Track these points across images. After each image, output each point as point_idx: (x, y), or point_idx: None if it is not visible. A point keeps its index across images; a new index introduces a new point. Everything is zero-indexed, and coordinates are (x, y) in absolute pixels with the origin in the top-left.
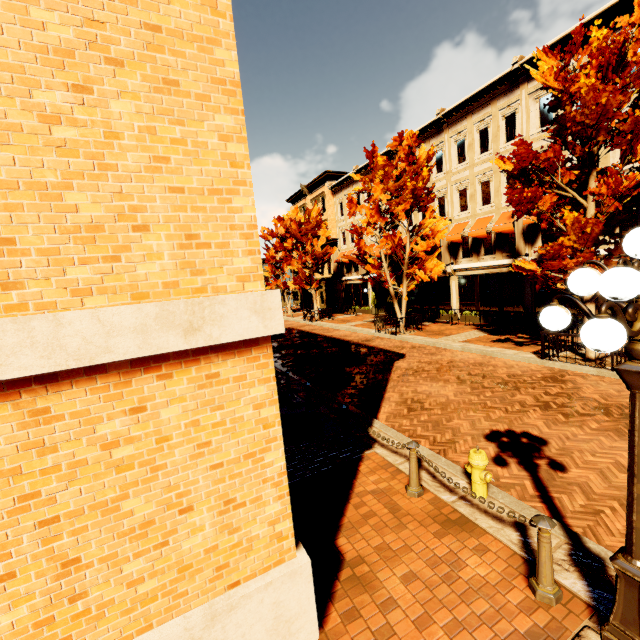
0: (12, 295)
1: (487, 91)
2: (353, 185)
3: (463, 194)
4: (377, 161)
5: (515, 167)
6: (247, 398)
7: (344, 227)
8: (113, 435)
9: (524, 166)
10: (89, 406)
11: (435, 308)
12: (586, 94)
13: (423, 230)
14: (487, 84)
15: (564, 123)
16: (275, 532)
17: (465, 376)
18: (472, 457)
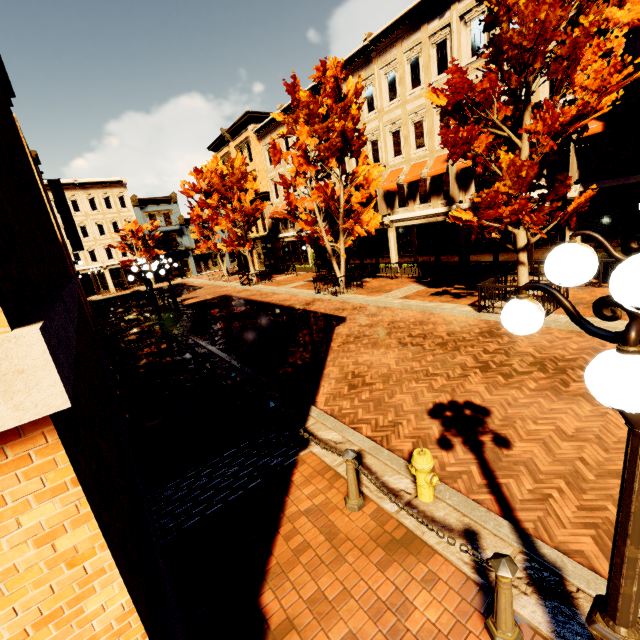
0: None
1: (416, 11)
2: (280, 128)
3: (396, 136)
4: (300, 97)
5: (449, 101)
6: (16, 534)
7: (275, 178)
8: None
9: (459, 99)
10: None
11: (375, 263)
12: (525, 7)
13: (357, 179)
14: (416, 2)
15: (500, 46)
16: None
17: (406, 338)
18: (416, 460)
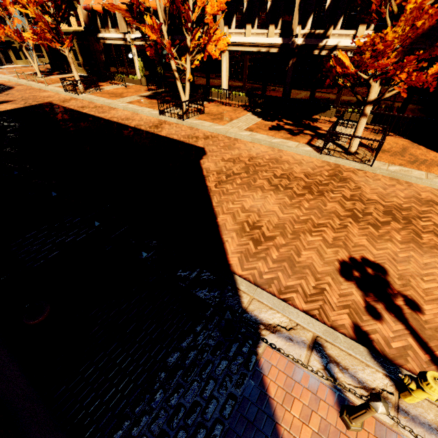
0: None
1: None
2: None
3: None
4: None
5: None
6: None
7: None
8: None
9: None
10: None
11: (211, 87)
12: None
13: None
14: None
15: None
16: None
17: (274, 179)
18: (435, 391)
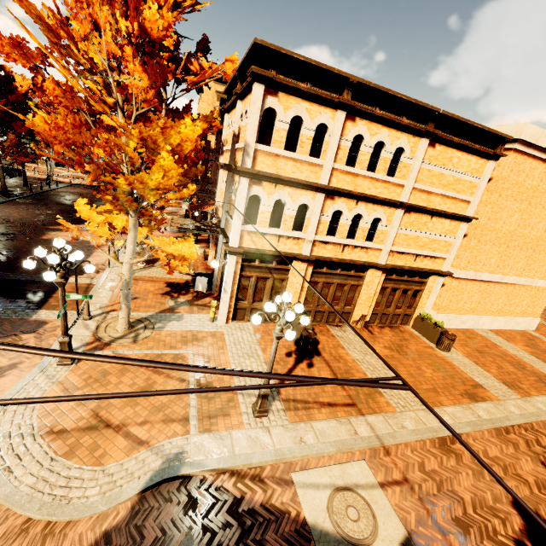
0: (545, 278)
1: None
2: None
3: None
4: None
5: None
6: None
7: None
8: (539, 294)
9: None
10: (540, 290)
11: None
12: None
13: None
14: None
15: None
16: (539, 313)
17: None
18: None
